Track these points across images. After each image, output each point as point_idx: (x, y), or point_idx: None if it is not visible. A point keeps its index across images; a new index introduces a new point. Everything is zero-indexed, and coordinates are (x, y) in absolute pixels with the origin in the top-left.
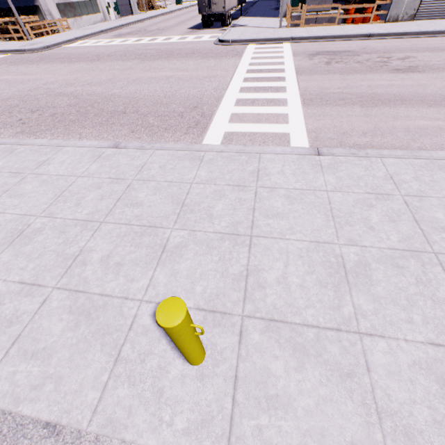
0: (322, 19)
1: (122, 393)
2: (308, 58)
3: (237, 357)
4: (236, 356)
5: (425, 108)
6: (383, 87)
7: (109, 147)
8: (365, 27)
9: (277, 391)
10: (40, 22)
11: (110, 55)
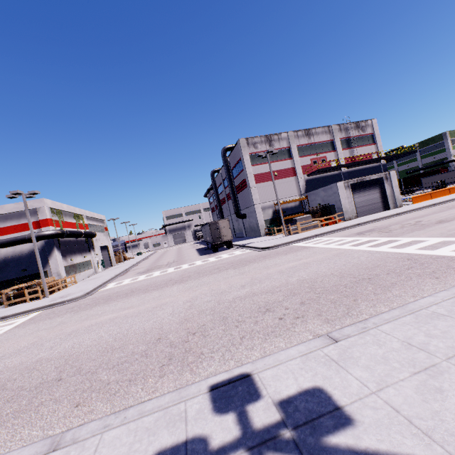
0: (309, 226)
1: None
2: (362, 235)
3: None
4: None
5: None
6: None
7: None
8: (342, 224)
9: None
10: (56, 281)
11: (184, 276)
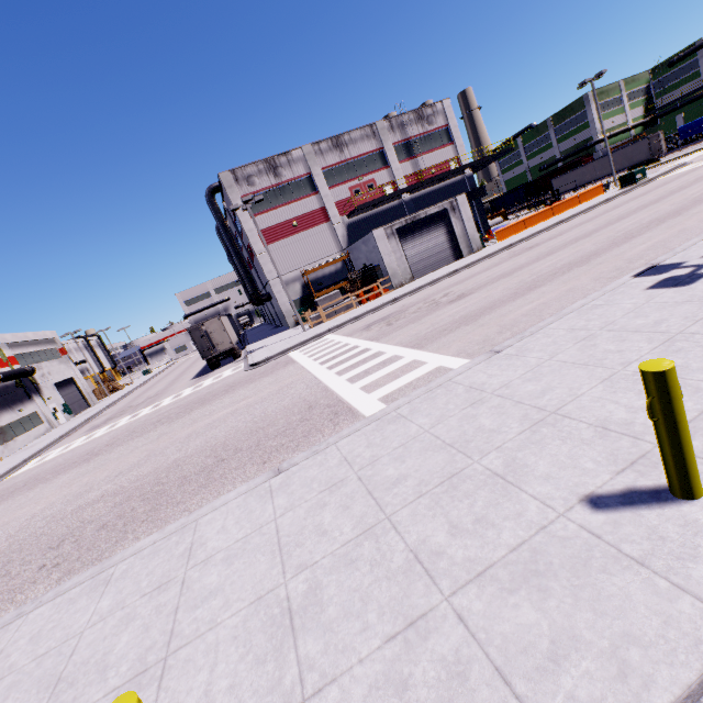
0: (340, 309)
1: (702, 572)
2: (365, 331)
3: None
4: None
5: (513, 302)
6: (462, 311)
7: (270, 477)
8: (383, 298)
9: None
10: None
11: (109, 443)
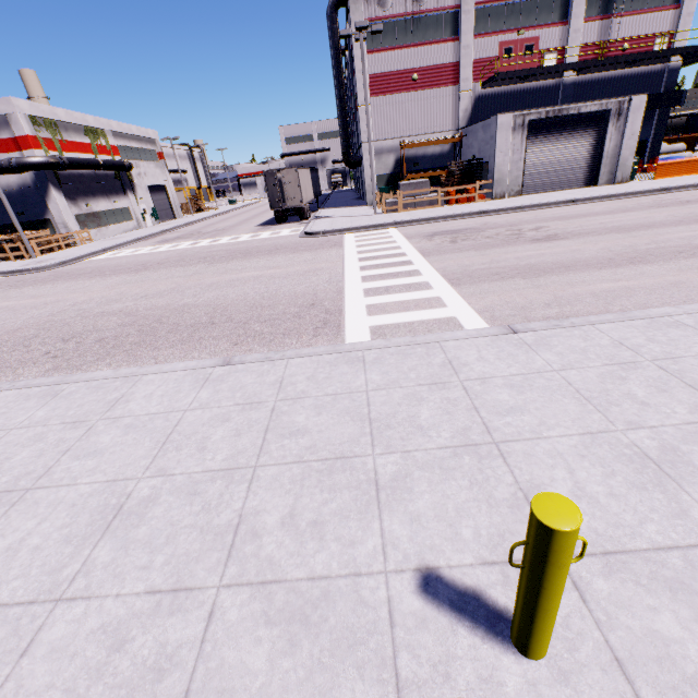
0: (422, 202)
1: None
2: (426, 239)
3: (596, 625)
4: (594, 624)
5: (597, 271)
6: (534, 257)
7: (217, 365)
8: (473, 205)
9: (696, 666)
10: (52, 236)
11: (161, 262)
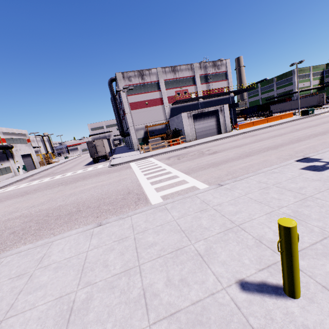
0: (159, 146)
1: None
2: (167, 160)
3: (309, 277)
4: (309, 277)
5: (237, 161)
6: (213, 160)
7: (94, 227)
8: (180, 145)
9: None
10: None
11: (36, 189)
